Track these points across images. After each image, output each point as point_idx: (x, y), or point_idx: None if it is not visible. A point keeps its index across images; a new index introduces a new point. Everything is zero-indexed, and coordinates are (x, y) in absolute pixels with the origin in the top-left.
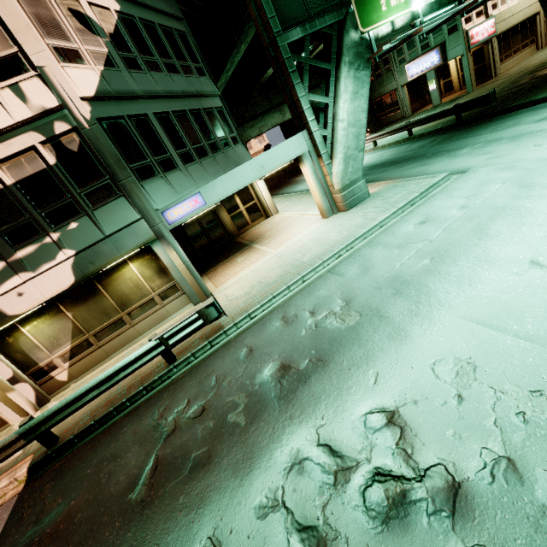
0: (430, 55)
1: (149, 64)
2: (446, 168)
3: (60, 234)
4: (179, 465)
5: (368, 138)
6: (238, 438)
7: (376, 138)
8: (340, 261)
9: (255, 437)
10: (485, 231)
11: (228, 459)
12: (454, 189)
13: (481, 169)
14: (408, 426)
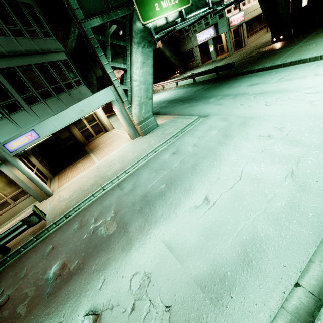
0: (209, 30)
1: None
2: (199, 112)
3: None
4: None
5: (173, 80)
6: None
7: (177, 80)
8: (127, 176)
9: None
10: (196, 167)
11: None
12: (196, 129)
13: (213, 117)
14: None
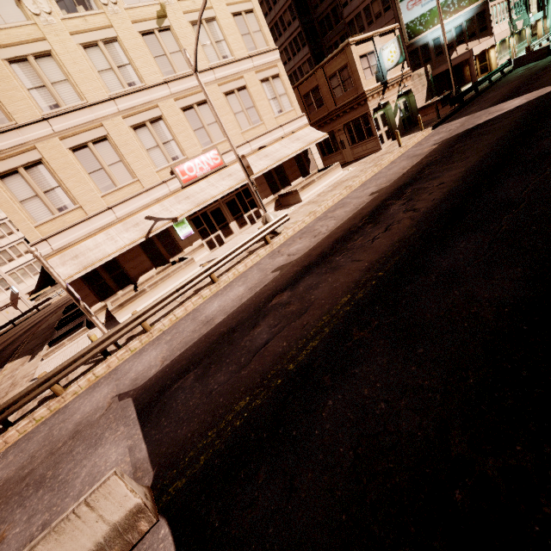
0: None
1: None
2: None
3: (520, 16)
4: None
5: None
6: None
7: None
8: None
9: None
10: None
11: None
12: None
13: None
14: None
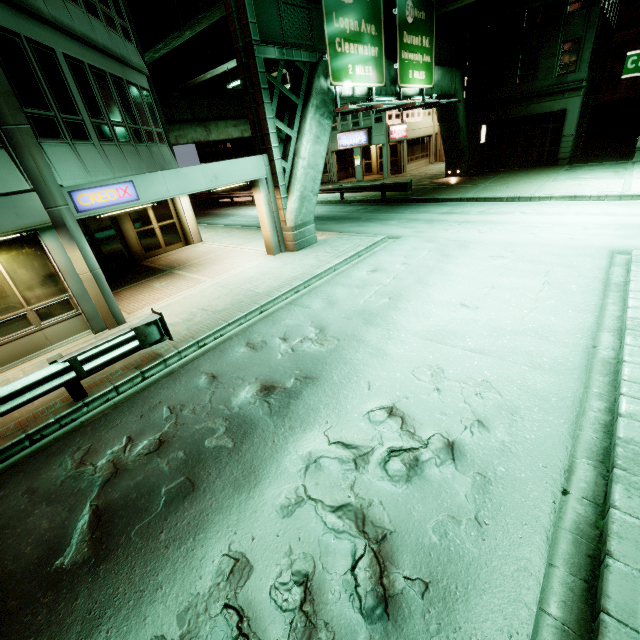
0: (359, 134)
1: None
2: (382, 232)
3: None
4: (144, 505)
5: None
6: (228, 459)
7: None
8: (300, 295)
9: (252, 453)
10: (425, 282)
11: (222, 480)
12: (393, 249)
13: (411, 238)
14: (407, 414)
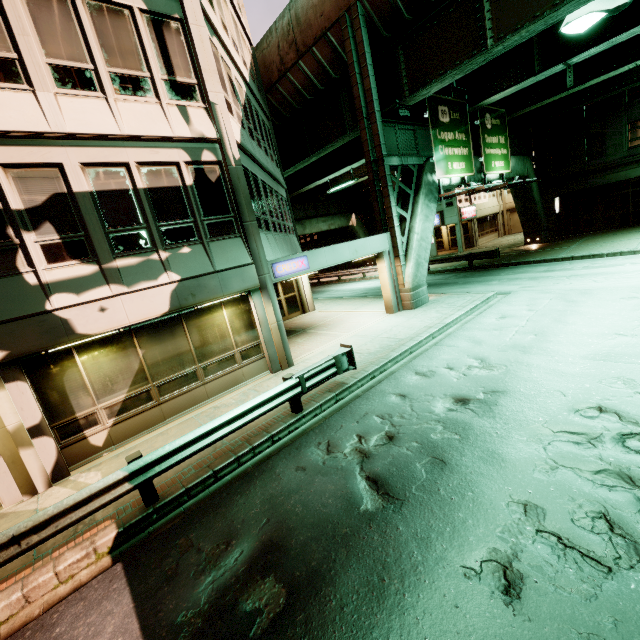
0: None
1: (257, 140)
2: (489, 290)
3: (169, 255)
4: (408, 474)
5: None
6: (463, 445)
7: None
8: (438, 340)
9: (482, 440)
10: (564, 321)
11: (468, 457)
12: (510, 301)
13: (522, 292)
14: (618, 411)
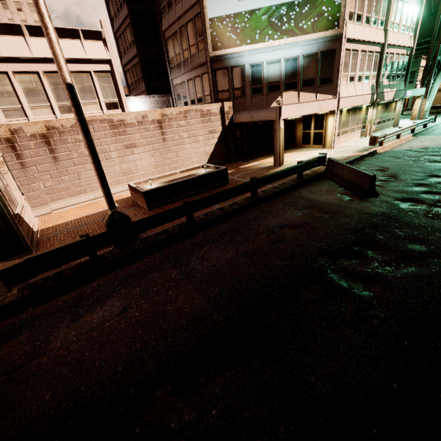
0: None
1: None
2: None
3: (395, 83)
4: None
5: None
6: None
7: None
8: None
9: None
10: None
11: None
12: None
13: None
14: None
